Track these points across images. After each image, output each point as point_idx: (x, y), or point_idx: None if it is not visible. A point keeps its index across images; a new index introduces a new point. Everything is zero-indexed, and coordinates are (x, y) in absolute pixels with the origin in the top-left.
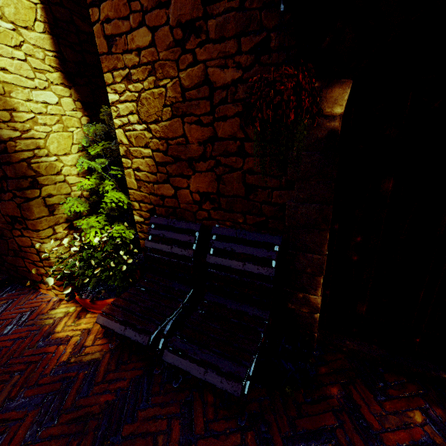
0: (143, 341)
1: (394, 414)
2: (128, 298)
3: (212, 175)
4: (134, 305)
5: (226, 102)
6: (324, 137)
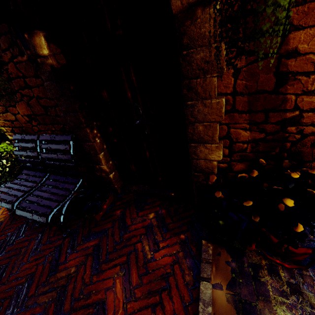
0: (10, 207)
1: (141, 217)
2: (8, 186)
3: (24, 103)
4: (10, 190)
5: (0, 52)
6: (51, 70)
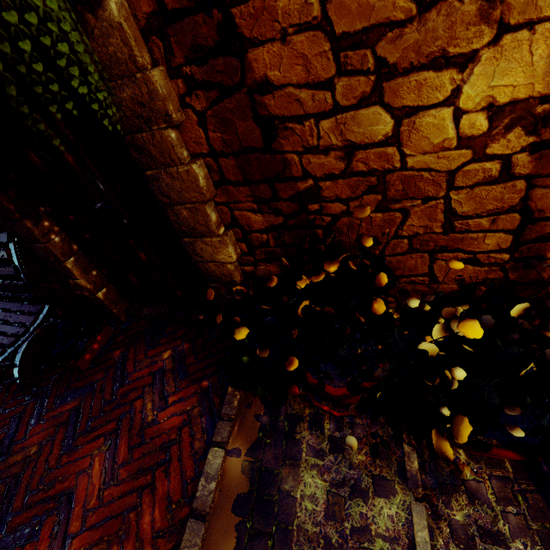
0: None
1: (151, 358)
2: None
3: None
4: None
5: None
6: None
